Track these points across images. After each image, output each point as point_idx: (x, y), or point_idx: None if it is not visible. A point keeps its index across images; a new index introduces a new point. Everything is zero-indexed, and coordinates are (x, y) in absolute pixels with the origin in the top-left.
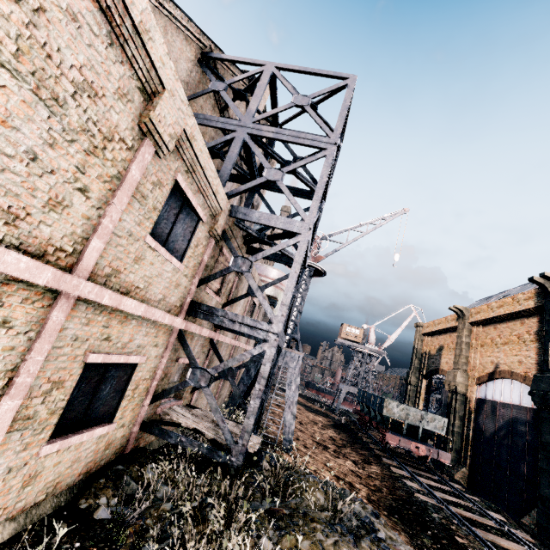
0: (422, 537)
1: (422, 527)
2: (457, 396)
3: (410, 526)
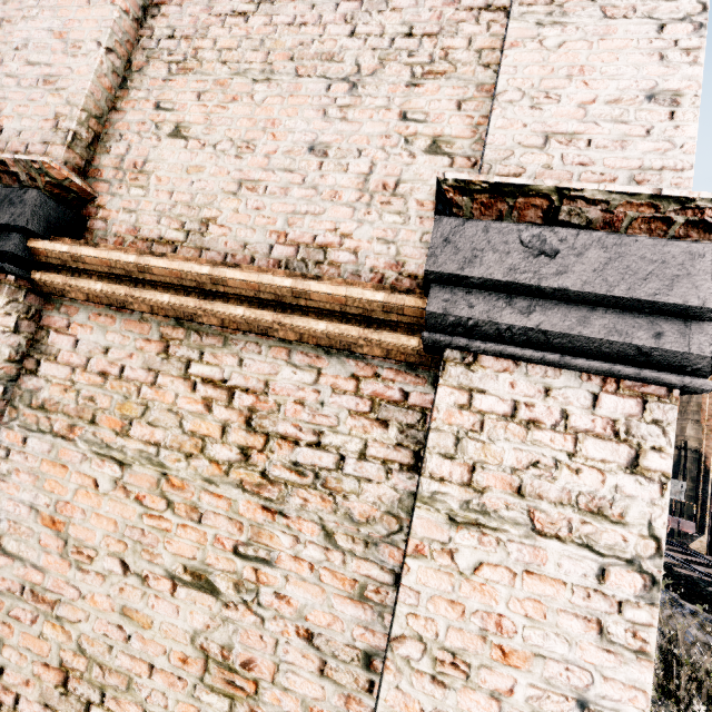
0: (710, 610)
1: (703, 601)
2: (687, 453)
3: (690, 600)
